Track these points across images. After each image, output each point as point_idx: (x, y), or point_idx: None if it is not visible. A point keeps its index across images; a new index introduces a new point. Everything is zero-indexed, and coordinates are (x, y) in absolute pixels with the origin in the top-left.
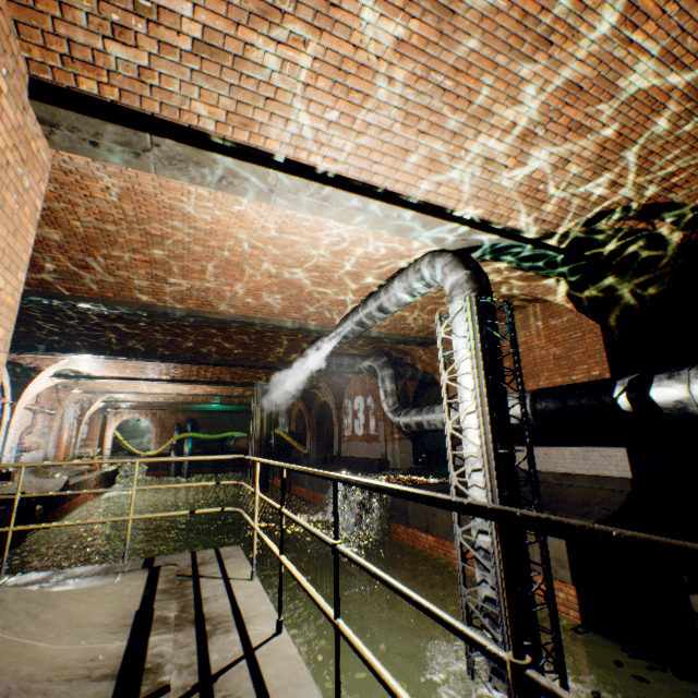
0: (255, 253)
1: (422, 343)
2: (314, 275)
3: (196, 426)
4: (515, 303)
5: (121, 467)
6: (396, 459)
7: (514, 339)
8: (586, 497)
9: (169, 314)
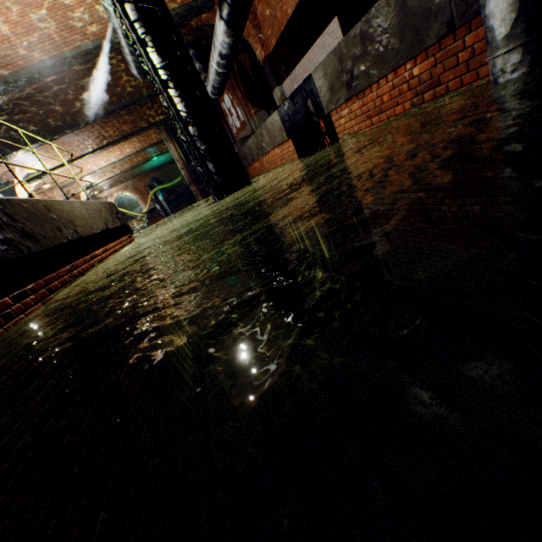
0: None
1: (202, 7)
2: None
3: (161, 183)
4: None
5: (134, 226)
6: None
7: None
8: None
9: None
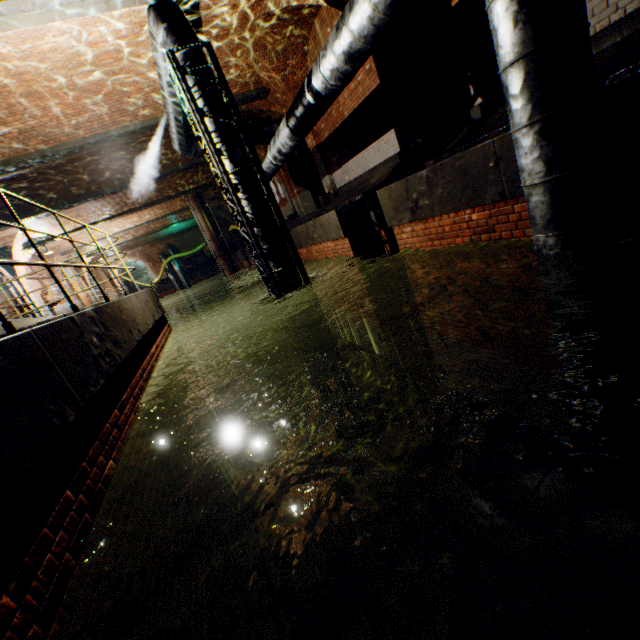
0: (29, 79)
1: (256, 96)
2: (98, 75)
3: (177, 250)
4: (302, 16)
5: None
6: (302, 210)
7: (221, 77)
8: (377, 180)
9: (29, 162)
